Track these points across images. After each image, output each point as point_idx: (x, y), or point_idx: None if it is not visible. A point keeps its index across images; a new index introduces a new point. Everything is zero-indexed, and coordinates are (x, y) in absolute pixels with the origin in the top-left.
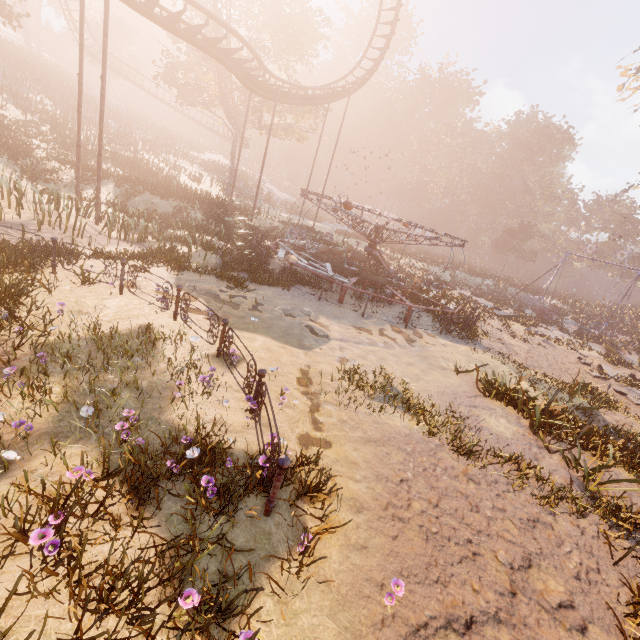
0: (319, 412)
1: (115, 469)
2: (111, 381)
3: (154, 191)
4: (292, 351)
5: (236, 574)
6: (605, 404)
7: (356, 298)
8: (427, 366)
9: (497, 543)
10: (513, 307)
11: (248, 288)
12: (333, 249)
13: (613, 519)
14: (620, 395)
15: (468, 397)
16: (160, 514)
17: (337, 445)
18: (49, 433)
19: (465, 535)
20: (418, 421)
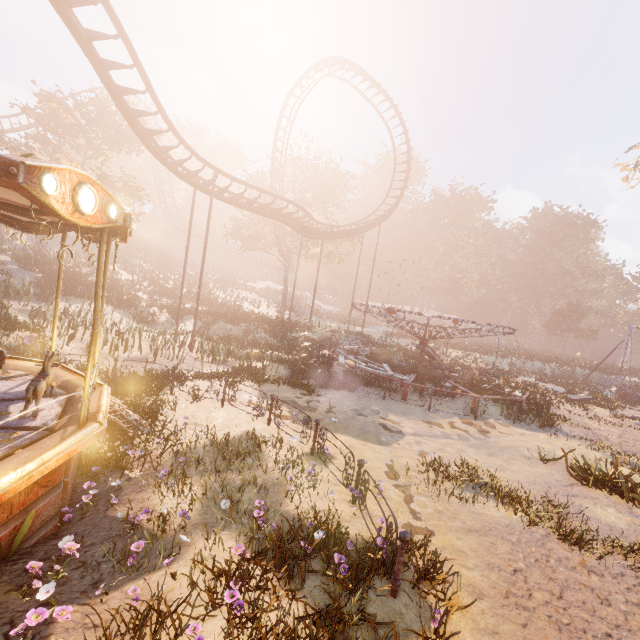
0: (414, 503)
1: (263, 548)
2: (233, 480)
3: (227, 319)
4: (373, 447)
5: (386, 638)
6: None
7: (417, 394)
8: (509, 456)
9: None
10: (588, 390)
11: (319, 393)
12: (385, 350)
13: None
14: None
15: (563, 486)
16: (304, 591)
17: (440, 534)
18: (199, 524)
19: (601, 628)
20: (515, 510)
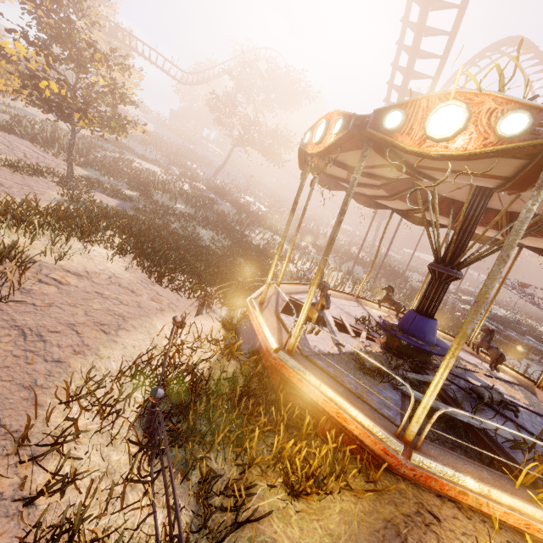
0: None
1: None
2: None
3: (352, 260)
4: None
5: None
6: None
7: None
8: None
9: None
10: None
11: None
12: (500, 317)
13: None
14: None
15: None
16: None
17: None
18: None
19: None
20: None
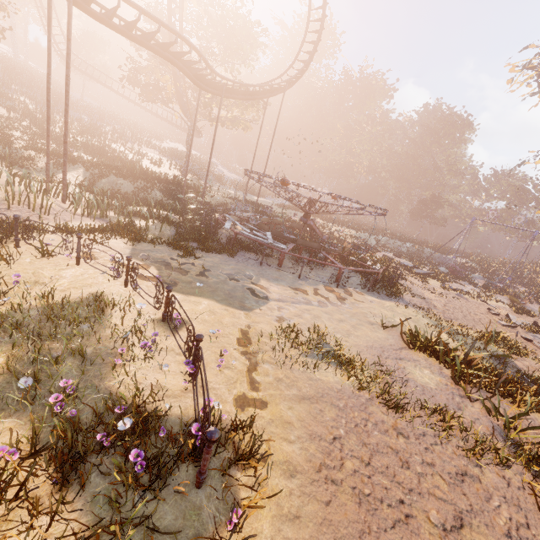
0: (256, 371)
1: (42, 446)
2: (57, 349)
3: (119, 174)
4: (234, 312)
5: None
6: (515, 351)
7: (294, 262)
8: (357, 322)
9: (428, 502)
10: (429, 265)
11: (197, 256)
12: (274, 220)
13: (535, 467)
14: (527, 341)
15: (394, 350)
16: (86, 493)
17: (272, 405)
18: None
19: (397, 495)
20: (349, 376)
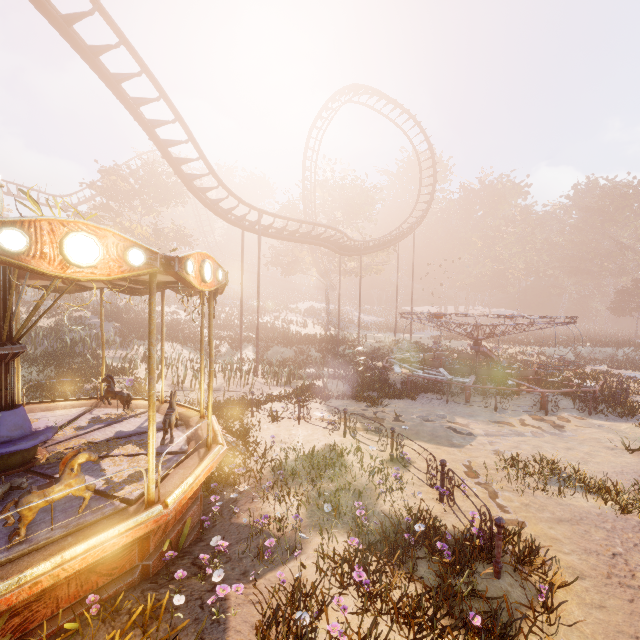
0: (499, 498)
1: (372, 541)
2: (327, 487)
3: (280, 343)
4: (447, 450)
5: (500, 607)
6: None
7: (479, 395)
8: (589, 448)
9: None
10: None
11: (382, 404)
12: (438, 355)
13: None
14: None
15: None
16: (415, 574)
17: (531, 524)
18: (309, 525)
19: None
20: (605, 499)
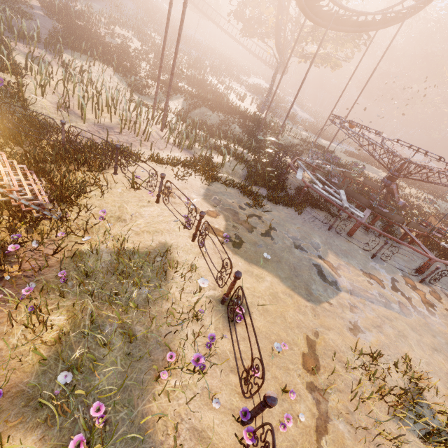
0: (328, 435)
1: None
2: (112, 318)
3: (209, 106)
4: (299, 303)
5: None
6: None
7: (361, 228)
8: None
9: None
10: None
11: (264, 207)
12: (345, 173)
13: None
14: None
15: None
16: None
17: None
18: (24, 394)
19: None
20: None
